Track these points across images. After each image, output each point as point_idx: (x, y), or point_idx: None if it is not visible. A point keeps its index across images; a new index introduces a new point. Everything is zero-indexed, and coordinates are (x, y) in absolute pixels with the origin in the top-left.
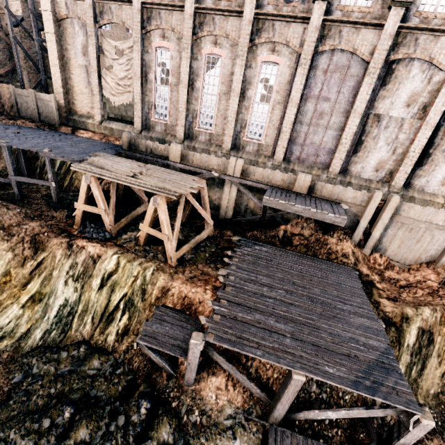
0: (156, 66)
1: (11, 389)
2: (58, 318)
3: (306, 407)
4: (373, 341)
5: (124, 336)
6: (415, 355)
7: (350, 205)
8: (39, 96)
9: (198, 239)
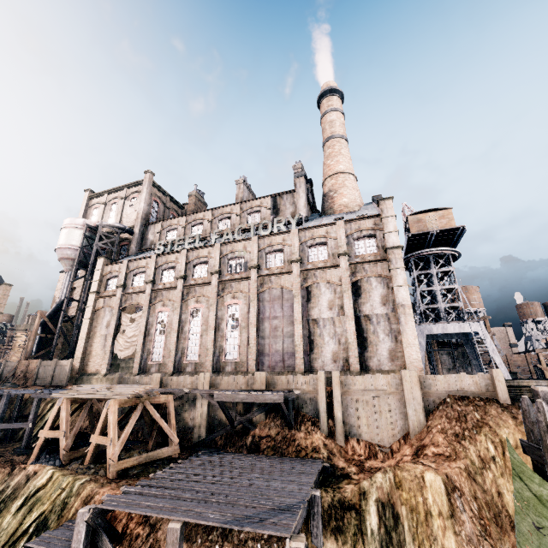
0: (157, 323)
1: None
2: None
3: None
4: (287, 498)
5: None
6: None
7: (305, 391)
8: (60, 363)
9: (153, 455)
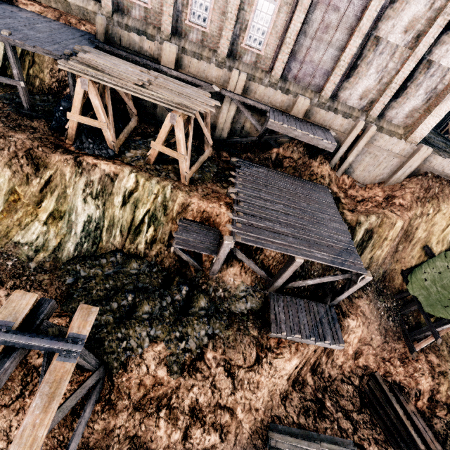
0: None
1: (68, 288)
2: (85, 233)
3: (292, 281)
4: (342, 237)
5: (153, 245)
6: (359, 246)
7: (336, 132)
8: None
9: (202, 159)
